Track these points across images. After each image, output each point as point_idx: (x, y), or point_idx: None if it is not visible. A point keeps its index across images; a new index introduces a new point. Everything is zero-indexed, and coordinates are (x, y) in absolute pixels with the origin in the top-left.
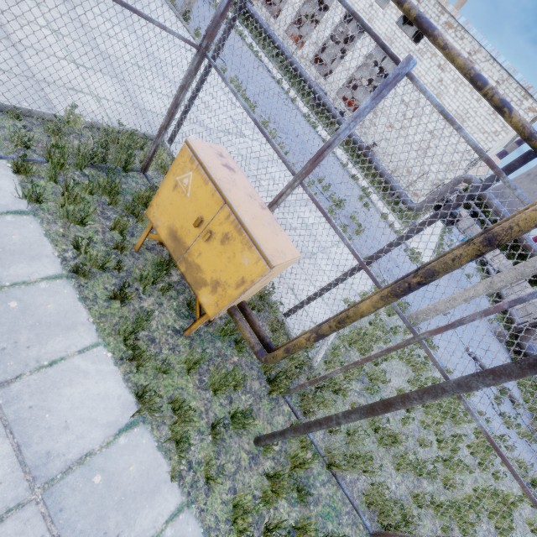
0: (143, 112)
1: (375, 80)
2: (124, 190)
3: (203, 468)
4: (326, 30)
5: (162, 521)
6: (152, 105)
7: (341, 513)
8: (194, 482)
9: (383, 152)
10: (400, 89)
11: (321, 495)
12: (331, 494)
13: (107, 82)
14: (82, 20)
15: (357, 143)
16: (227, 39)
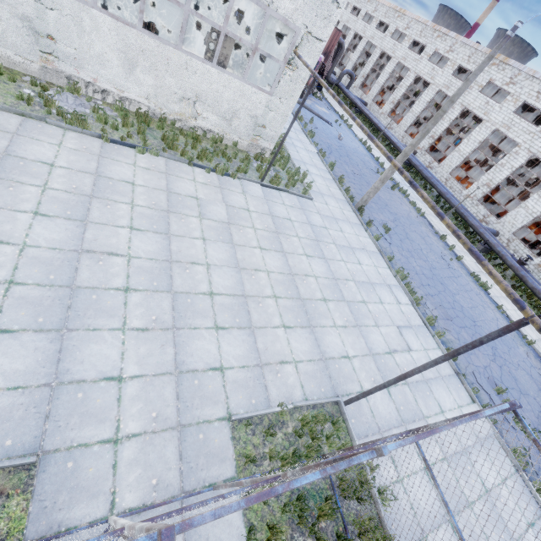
0: (325, 362)
1: None
2: (308, 493)
3: None
4: (501, 174)
5: None
6: (332, 347)
7: None
8: None
9: None
10: None
11: None
12: None
13: (303, 337)
14: (291, 269)
15: None
16: (392, 208)
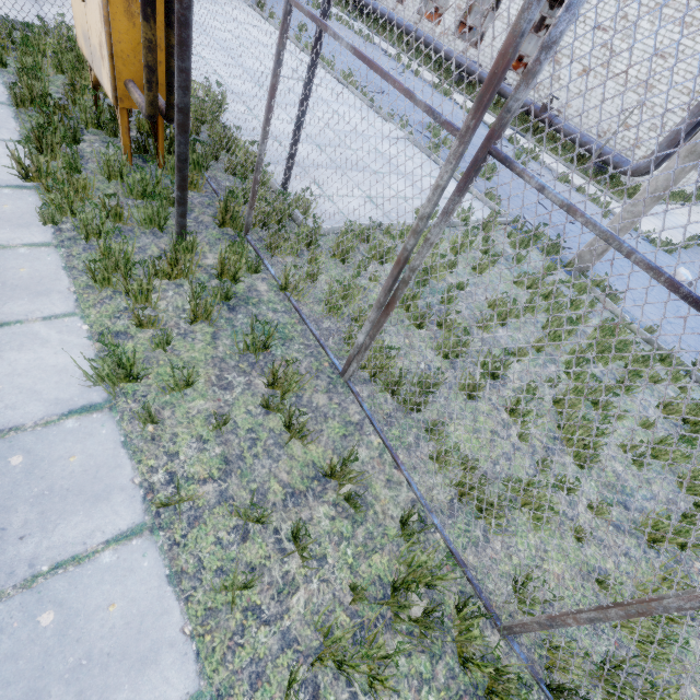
0: None
1: (549, 16)
2: None
3: (92, 236)
4: None
5: (19, 243)
6: None
7: (294, 340)
8: (74, 239)
9: (578, 113)
10: (591, 10)
11: (265, 316)
12: (284, 323)
13: None
14: None
15: (526, 106)
16: None
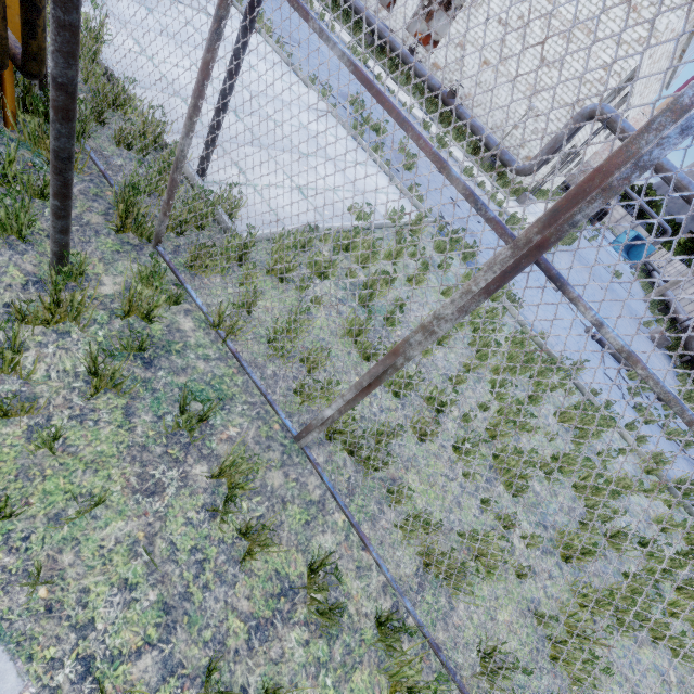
0: None
1: None
2: None
3: None
4: None
5: None
6: None
7: (235, 399)
8: None
9: (477, 104)
10: (494, 2)
11: (194, 369)
12: (220, 375)
13: None
14: None
15: (435, 88)
16: None
